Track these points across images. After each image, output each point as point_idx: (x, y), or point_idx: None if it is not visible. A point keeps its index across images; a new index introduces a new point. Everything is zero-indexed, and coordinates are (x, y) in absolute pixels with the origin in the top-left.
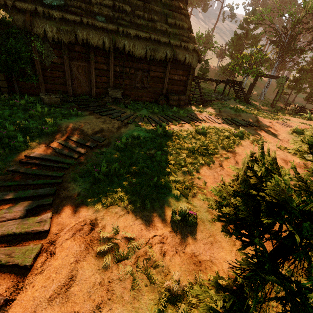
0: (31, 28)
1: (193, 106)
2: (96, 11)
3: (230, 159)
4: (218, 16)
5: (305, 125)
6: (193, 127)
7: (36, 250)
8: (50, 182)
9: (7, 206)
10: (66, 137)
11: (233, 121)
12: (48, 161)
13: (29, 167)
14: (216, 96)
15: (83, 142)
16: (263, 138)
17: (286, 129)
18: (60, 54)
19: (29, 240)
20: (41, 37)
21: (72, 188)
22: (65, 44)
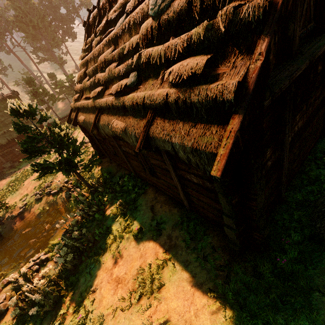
0: None
1: None
2: None
3: None
4: None
5: None
6: (39, 161)
7: None
8: None
9: None
10: None
11: None
12: None
13: None
14: None
15: None
16: None
17: None
18: None
19: None
20: None
21: None
22: None
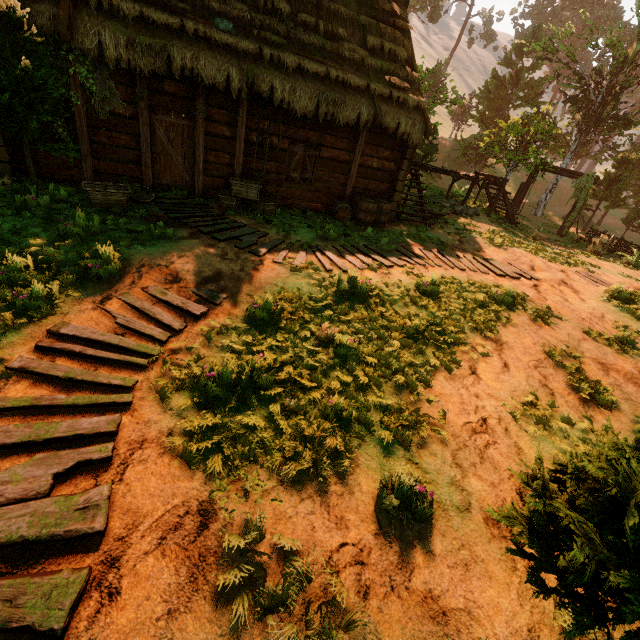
0: (70, 34)
1: (406, 226)
2: (215, 7)
3: (492, 357)
4: (460, 35)
5: (631, 280)
6: (410, 278)
7: (77, 586)
8: (106, 401)
9: (6, 461)
10: (141, 289)
11: (488, 264)
12: (101, 345)
13: (57, 360)
14: (452, 205)
15: (178, 301)
16: (553, 308)
17: (597, 290)
18: (132, 96)
19: (58, 556)
20: (91, 56)
21: (156, 416)
22: (144, 75)
